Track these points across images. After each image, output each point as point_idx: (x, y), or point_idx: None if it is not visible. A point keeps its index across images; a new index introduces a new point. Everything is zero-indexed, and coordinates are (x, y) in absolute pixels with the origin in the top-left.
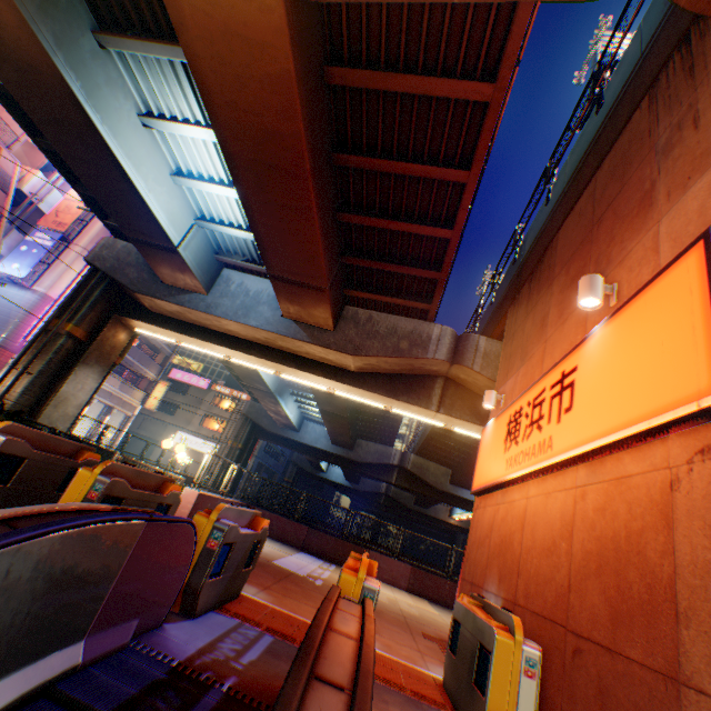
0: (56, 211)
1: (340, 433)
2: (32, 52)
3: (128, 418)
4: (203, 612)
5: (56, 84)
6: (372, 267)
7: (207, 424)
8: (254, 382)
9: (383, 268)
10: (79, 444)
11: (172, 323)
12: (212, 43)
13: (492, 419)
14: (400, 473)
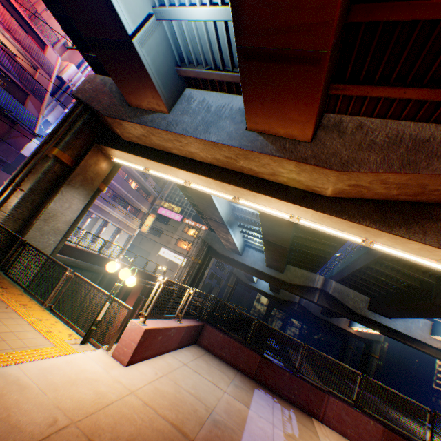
0: None
1: (275, 260)
2: None
3: (130, 237)
4: None
5: None
6: (402, 17)
7: (179, 245)
8: (211, 214)
9: (425, 14)
10: None
11: (139, 150)
12: None
13: None
14: (321, 295)
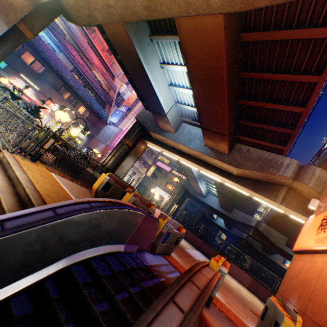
0: (128, 99)
1: (224, 203)
2: (130, 48)
3: (140, 177)
4: (157, 254)
5: (135, 57)
6: (252, 125)
7: (167, 186)
8: (188, 172)
9: (258, 126)
10: (126, 184)
11: (160, 144)
12: (190, 35)
13: (312, 215)
14: (254, 231)
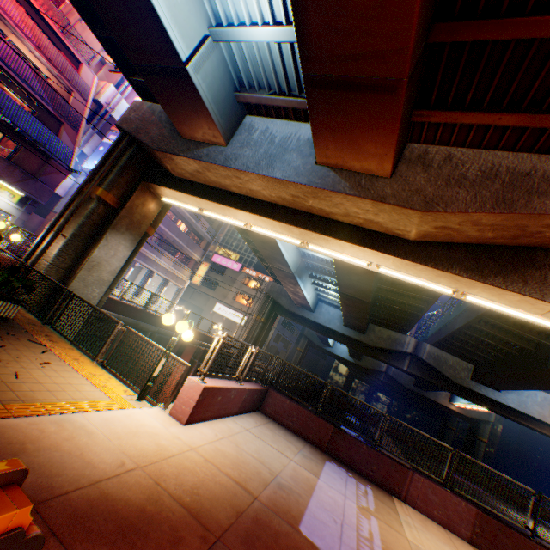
0: None
1: (355, 317)
2: None
3: (180, 290)
4: None
5: None
6: (490, 37)
7: (238, 299)
8: (276, 262)
9: (516, 33)
10: None
11: (193, 188)
12: None
13: None
14: (412, 361)
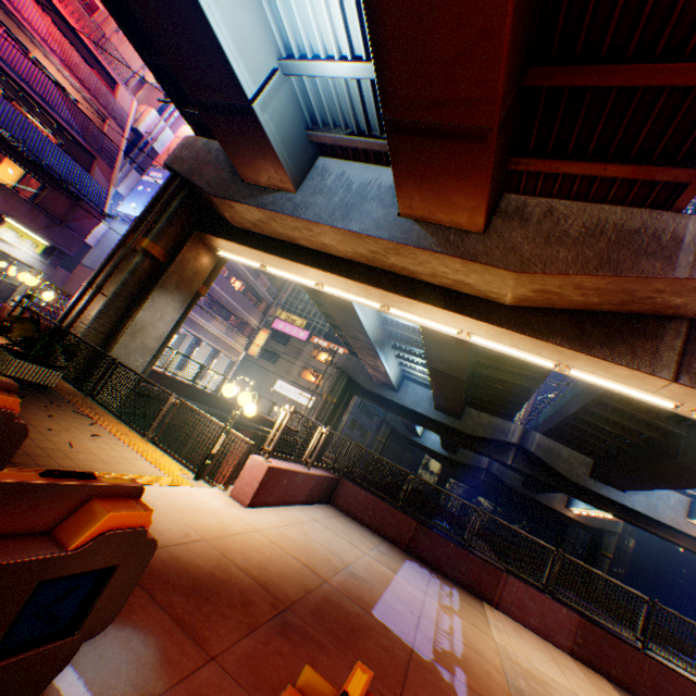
0: (167, 150)
1: (448, 399)
2: None
3: (233, 362)
4: None
5: None
6: (589, 83)
7: (304, 376)
8: (352, 330)
9: (616, 80)
10: None
11: (255, 240)
12: None
13: None
14: (518, 454)
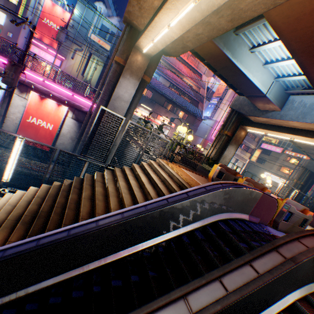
0: (216, 90)
1: None
2: (217, 52)
3: (243, 164)
4: (279, 230)
5: (223, 58)
6: None
7: (279, 170)
8: (310, 150)
9: None
10: (235, 171)
11: (262, 126)
12: (281, 14)
13: None
14: None
